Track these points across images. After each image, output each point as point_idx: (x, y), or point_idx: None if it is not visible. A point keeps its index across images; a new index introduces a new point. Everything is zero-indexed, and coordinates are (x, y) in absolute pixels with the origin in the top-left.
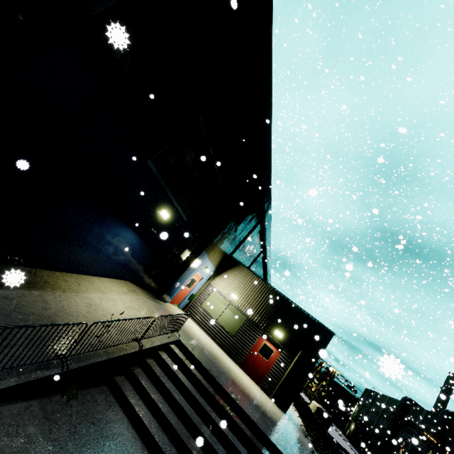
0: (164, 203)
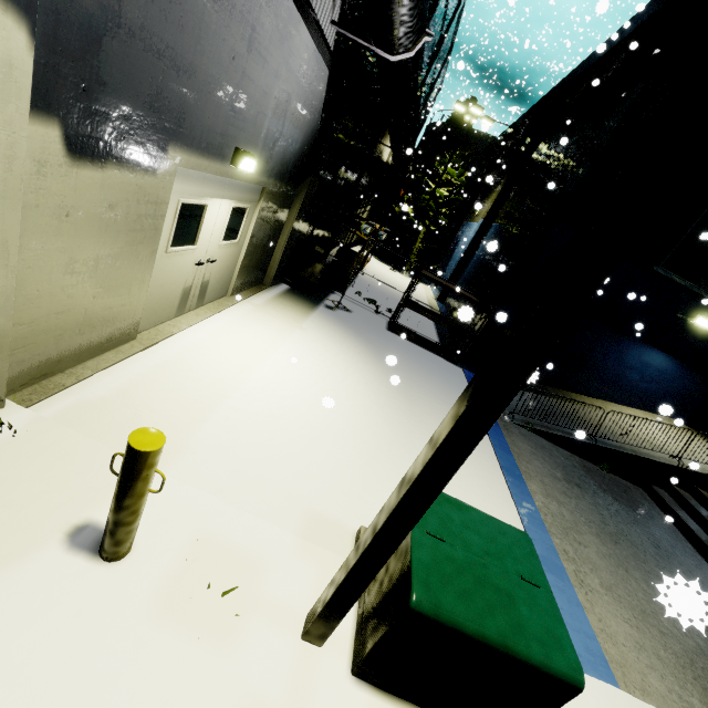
0: (702, 310)
